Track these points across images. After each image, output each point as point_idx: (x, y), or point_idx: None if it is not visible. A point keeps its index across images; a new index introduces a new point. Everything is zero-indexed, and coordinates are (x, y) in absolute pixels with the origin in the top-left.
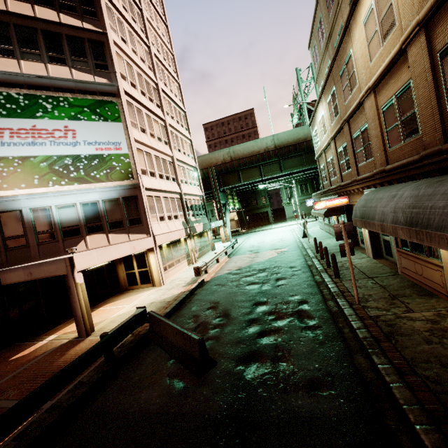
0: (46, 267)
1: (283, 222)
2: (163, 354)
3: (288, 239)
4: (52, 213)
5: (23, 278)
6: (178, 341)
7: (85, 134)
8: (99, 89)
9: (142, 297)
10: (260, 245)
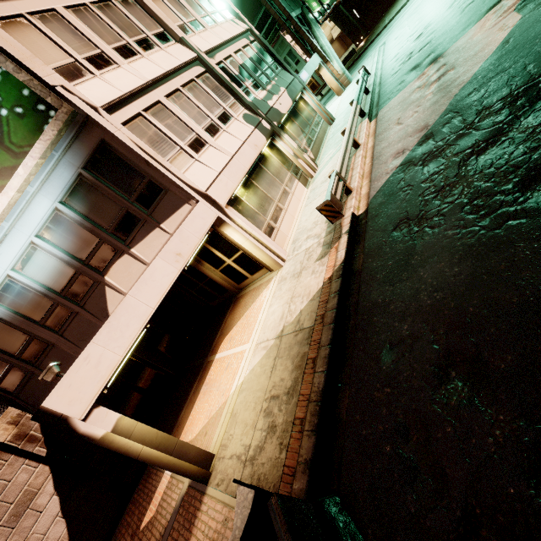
0: None
1: None
2: None
3: None
4: (22, 282)
5: None
6: None
7: None
8: None
9: (261, 311)
10: (425, 38)
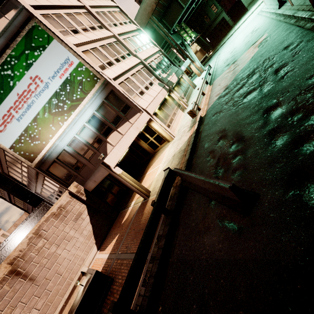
0: (97, 175)
1: (244, 14)
2: (202, 197)
3: (260, 25)
4: (78, 139)
5: (94, 185)
6: (209, 187)
7: (44, 72)
8: (17, 25)
9: (165, 154)
10: (233, 54)
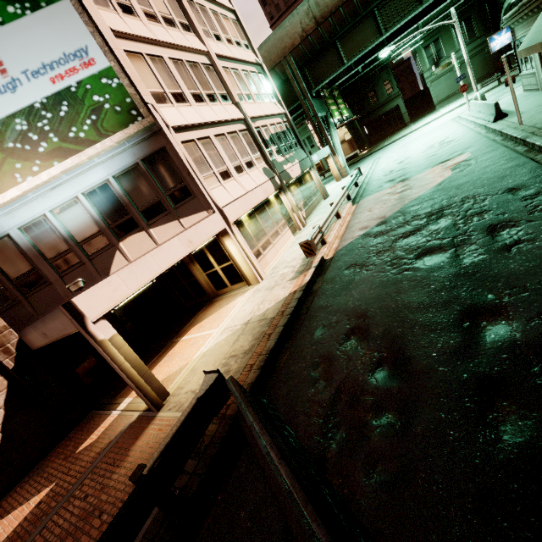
0: (51, 324)
1: (429, 114)
2: (272, 502)
3: (457, 136)
4: (53, 224)
5: (43, 341)
6: None
7: (17, 55)
8: None
9: (234, 309)
10: (403, 165)
